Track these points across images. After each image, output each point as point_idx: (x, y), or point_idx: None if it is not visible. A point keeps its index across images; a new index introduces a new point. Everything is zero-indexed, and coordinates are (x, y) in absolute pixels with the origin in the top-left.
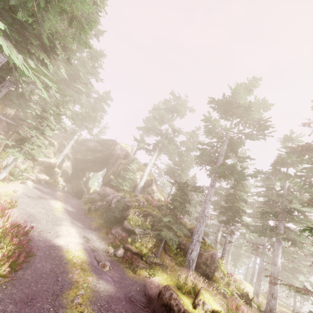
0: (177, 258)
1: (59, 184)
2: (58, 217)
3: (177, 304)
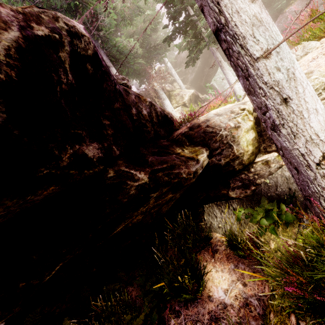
0: None
1: None
2: None
3: None
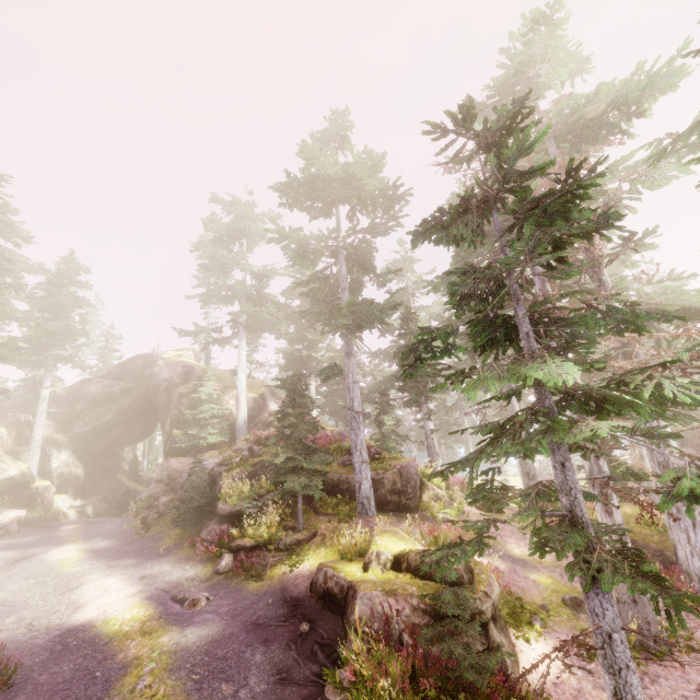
0: (341, 511)
1: (65, 508)
2: (71, 575)
3: (337, 583)
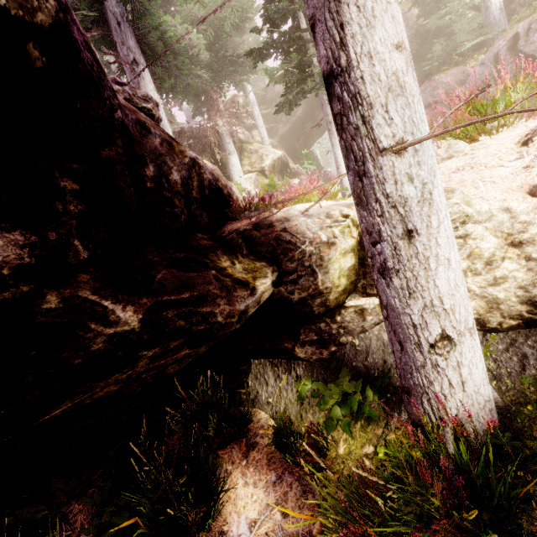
0: None
1: None
2: None
3: None
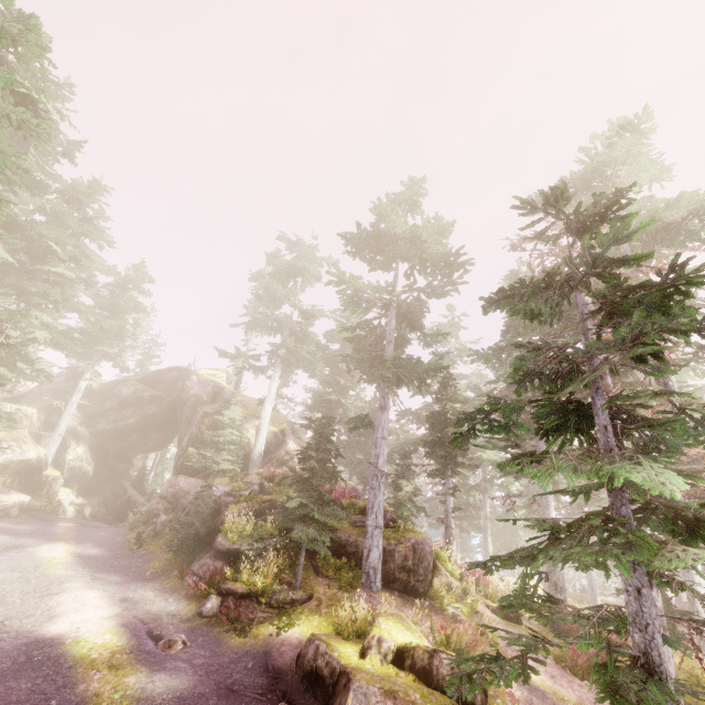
0: (343, 577)
1: (66, 504)
2: (54, 577)
3: (329, 663)
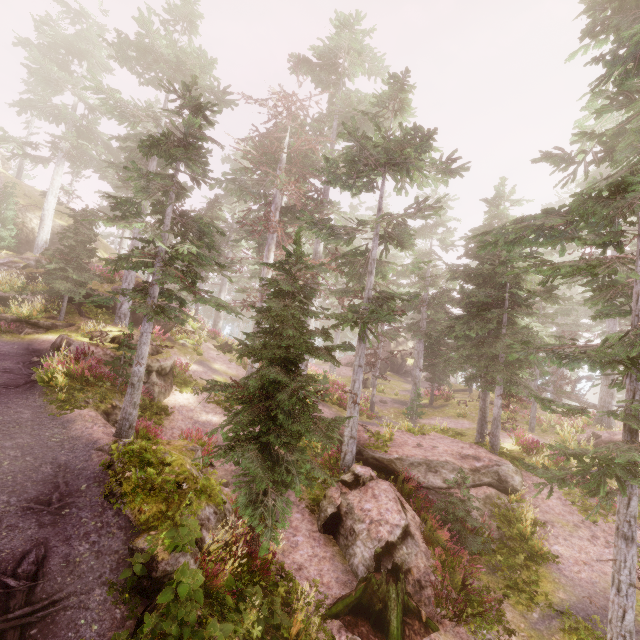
0: (101, 318)
1: None
2: None
3: (68, 342)
